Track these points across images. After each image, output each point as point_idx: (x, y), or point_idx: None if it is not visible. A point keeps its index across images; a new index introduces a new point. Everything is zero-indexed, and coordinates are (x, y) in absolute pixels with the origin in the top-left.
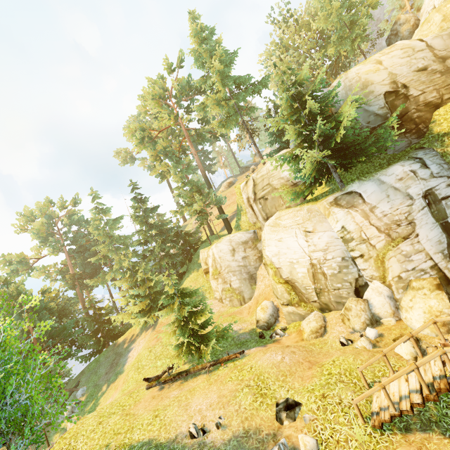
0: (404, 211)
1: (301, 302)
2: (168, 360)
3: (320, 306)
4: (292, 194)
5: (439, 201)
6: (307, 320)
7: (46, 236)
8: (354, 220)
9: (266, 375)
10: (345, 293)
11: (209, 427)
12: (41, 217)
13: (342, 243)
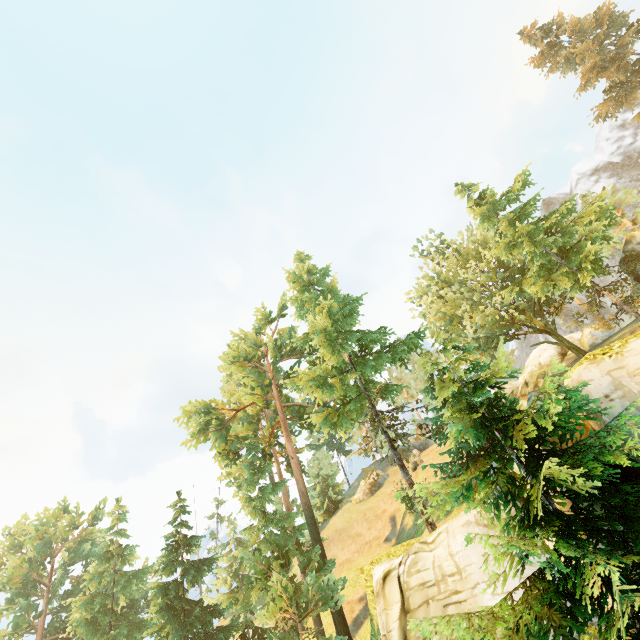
0: None
1: None
2: None
3: None
4: None
5: None
6: None
7: (24, 586)
8: None
9: None
10: None
11: None
12: (33, 543)
13: None
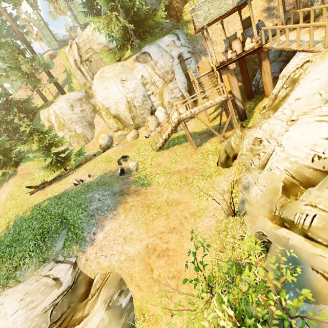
0: (170, 65)
1: (125, 127)
2: (42, 173)
3: (135, 127)
4: (109, 54)
5: (184, 61)
6: (129, 134)
7: None
8: (147, 71)
9: (110, 155)
10: (146, 116)
11: (84, 179)
12: None
13: (142, 87)
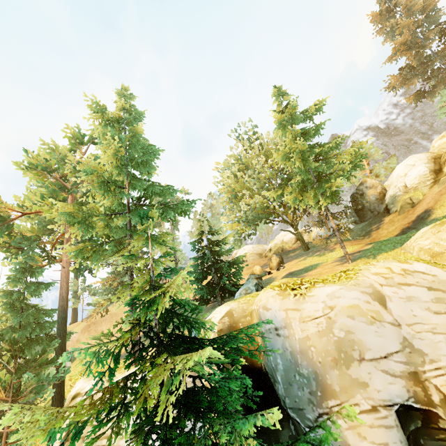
0: None
1: None
2: None
3: None
4: None
5: None
6: None
7: None
8: None
9: None
10: None
11: None
12: None
13: None
